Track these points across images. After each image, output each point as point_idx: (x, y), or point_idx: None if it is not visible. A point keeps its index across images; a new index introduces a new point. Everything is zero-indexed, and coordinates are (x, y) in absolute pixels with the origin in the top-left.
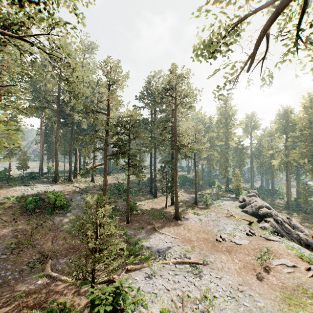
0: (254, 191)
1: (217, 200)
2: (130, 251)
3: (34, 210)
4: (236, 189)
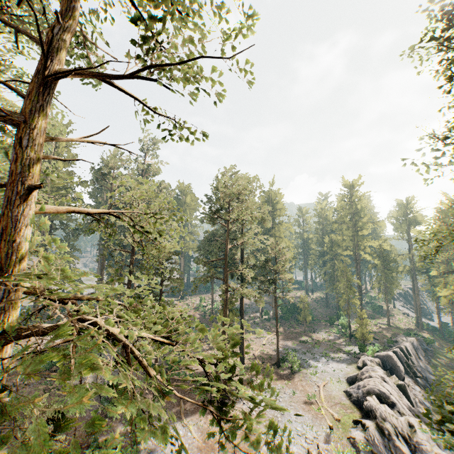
0: (406, 341)
1: (321, 359)
2: (122, 453)
3: (52, 368)
4: (361, 339)
